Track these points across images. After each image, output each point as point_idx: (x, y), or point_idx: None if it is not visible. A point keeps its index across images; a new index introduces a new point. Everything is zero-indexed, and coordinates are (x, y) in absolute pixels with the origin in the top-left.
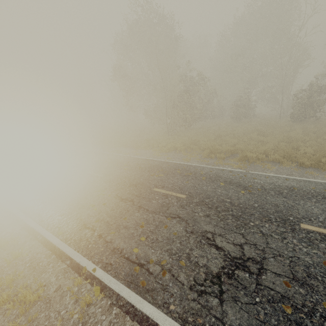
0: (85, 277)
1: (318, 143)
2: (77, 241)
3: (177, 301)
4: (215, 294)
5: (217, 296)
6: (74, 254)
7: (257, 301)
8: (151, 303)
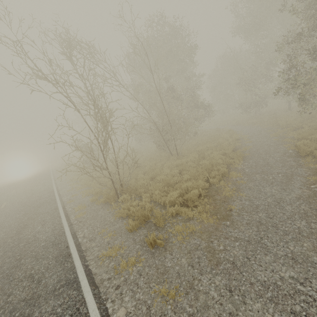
0: None
1: None
2: None
3: None
4: None
5: None
6: None
7: None
8: None
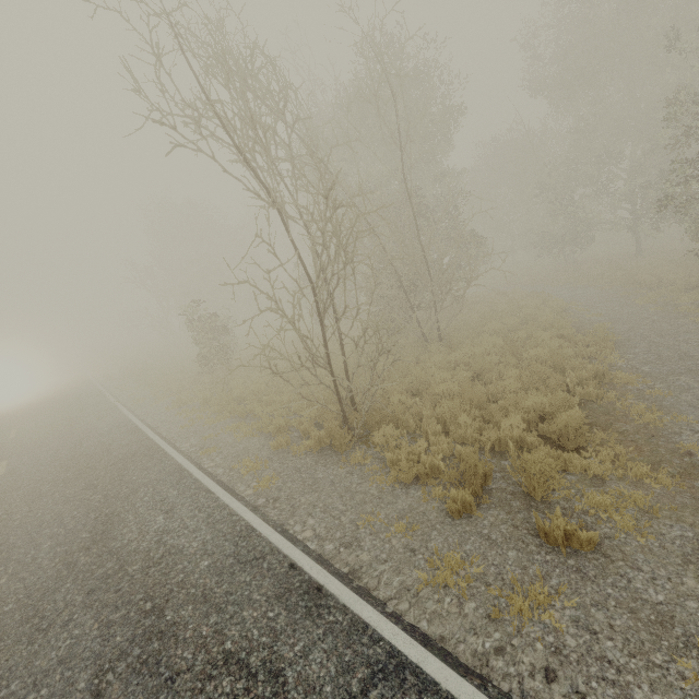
0: None
1: None
2: None
3: None
4: None
5: None
6: None
7: None
8: None
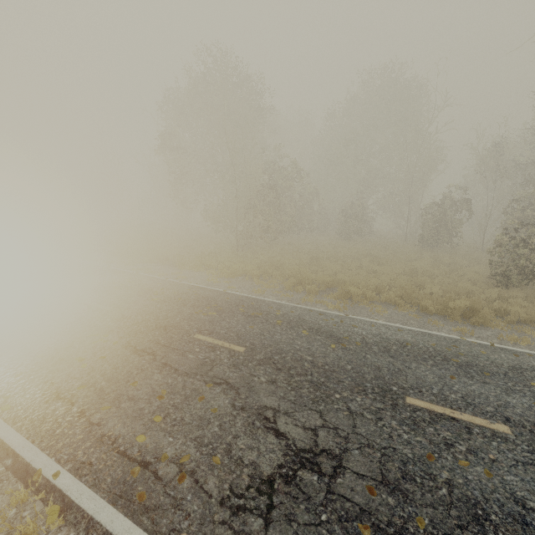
0: (37, 489)
1: (450, 280)
2: (36, 422)
3: (195, 525)
4: (259, 511)
5: (262, 514)
6: (23, 447)
7: (323, 519)
8: (147, 532)
